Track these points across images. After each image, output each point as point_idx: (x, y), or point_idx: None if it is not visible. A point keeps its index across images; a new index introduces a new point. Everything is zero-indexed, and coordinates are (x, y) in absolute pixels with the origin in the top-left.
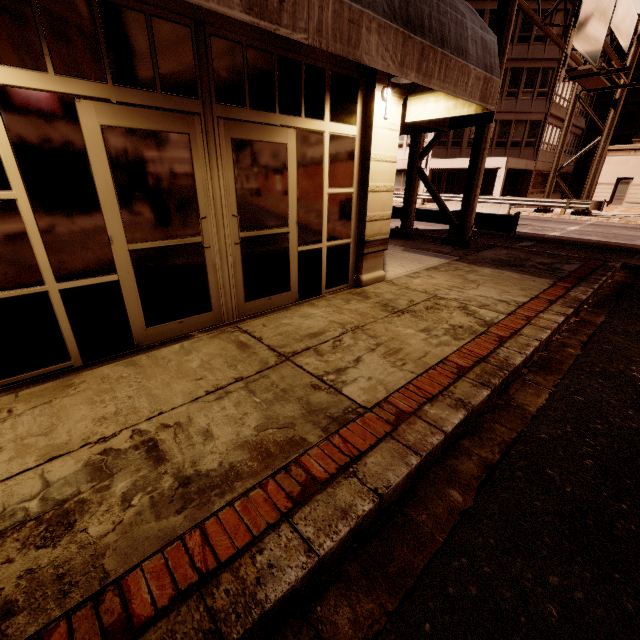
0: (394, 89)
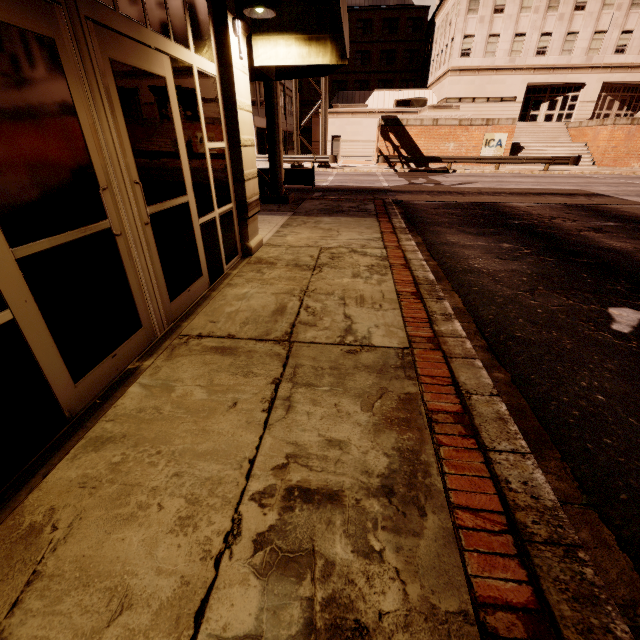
0: (241, 23)
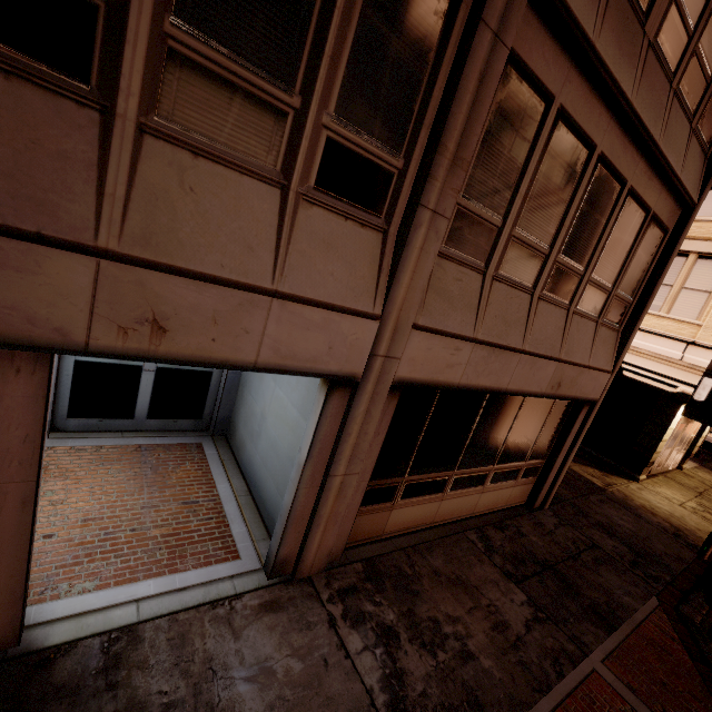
0: None
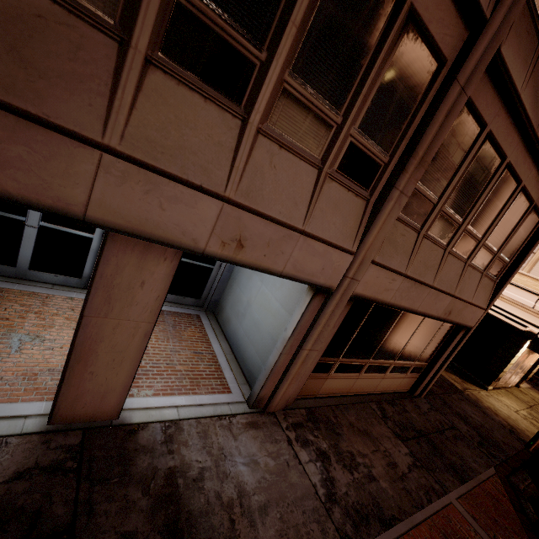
0: None
